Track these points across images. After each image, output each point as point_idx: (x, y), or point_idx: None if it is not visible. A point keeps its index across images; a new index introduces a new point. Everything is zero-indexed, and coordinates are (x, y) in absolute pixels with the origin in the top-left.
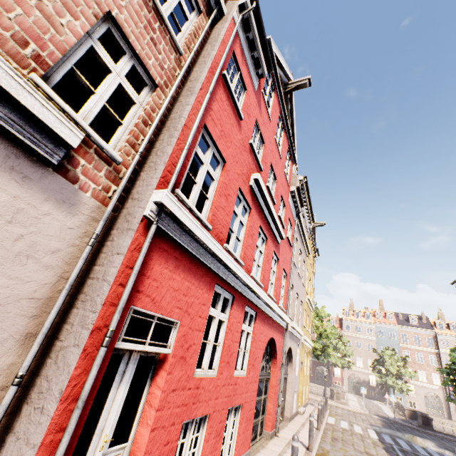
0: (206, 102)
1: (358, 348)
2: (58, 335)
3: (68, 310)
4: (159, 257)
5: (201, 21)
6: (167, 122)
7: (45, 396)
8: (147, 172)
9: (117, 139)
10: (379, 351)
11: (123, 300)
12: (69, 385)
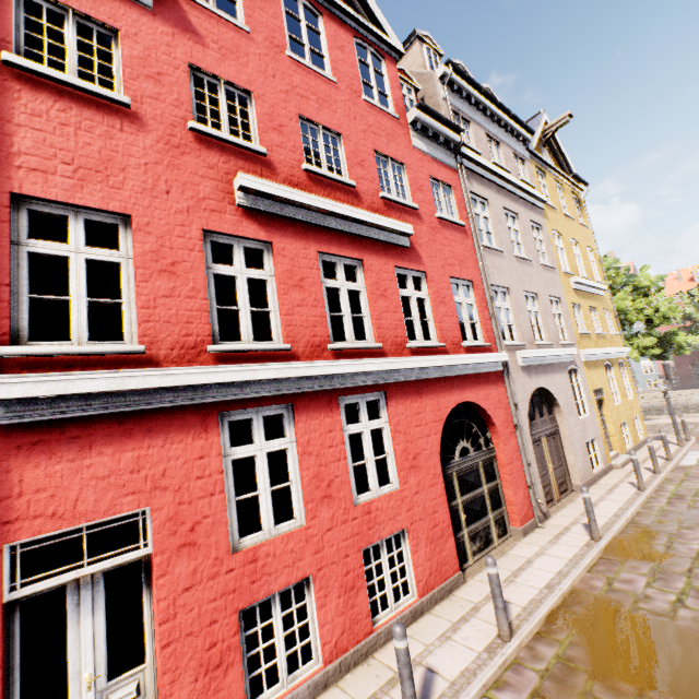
0: None
1: None
2: None
3: None
4: (28, 459)
5: None
6: None
7: None
8: None
9: None
10: None
11: None
12: None
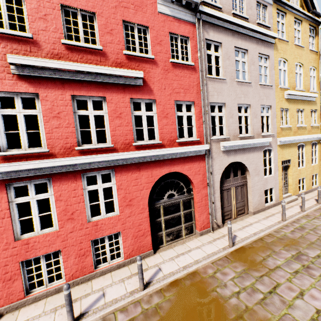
0: None
1: None
2: None
3: None
4: None
5: None
6: None
7: None
8: None
9: None
10: None
11: None
12: None
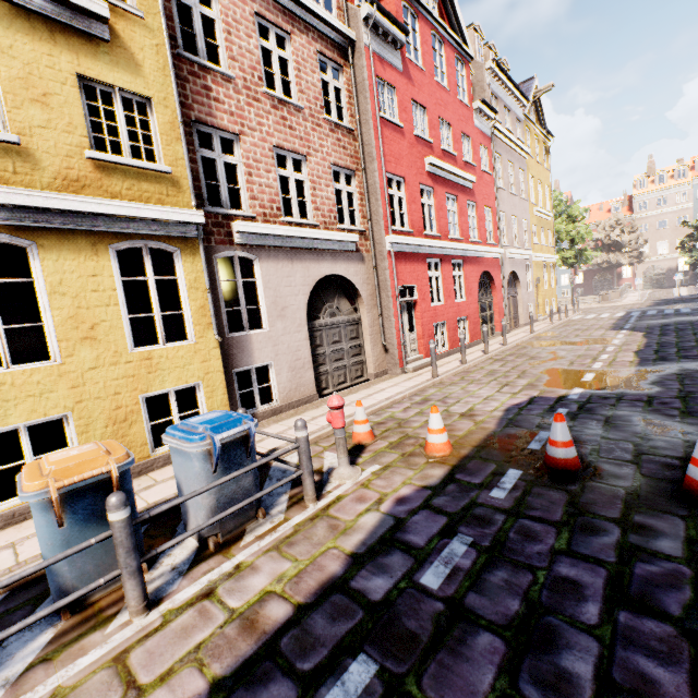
0: (383, 161)
1: (659, 229)
2: (380, 303)
3: (379, 295)
4: (398, 263)
5: (346, 75)
6: (369, 189)
7: (389, 318)
8: (376, 227)
9: (358, 219)
10: (693, 222)
11: (396, 285)
12: (394, 313)
